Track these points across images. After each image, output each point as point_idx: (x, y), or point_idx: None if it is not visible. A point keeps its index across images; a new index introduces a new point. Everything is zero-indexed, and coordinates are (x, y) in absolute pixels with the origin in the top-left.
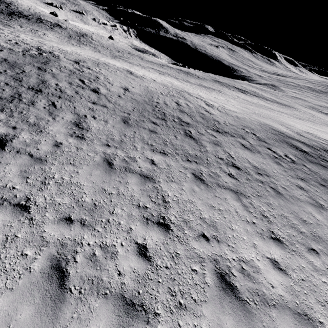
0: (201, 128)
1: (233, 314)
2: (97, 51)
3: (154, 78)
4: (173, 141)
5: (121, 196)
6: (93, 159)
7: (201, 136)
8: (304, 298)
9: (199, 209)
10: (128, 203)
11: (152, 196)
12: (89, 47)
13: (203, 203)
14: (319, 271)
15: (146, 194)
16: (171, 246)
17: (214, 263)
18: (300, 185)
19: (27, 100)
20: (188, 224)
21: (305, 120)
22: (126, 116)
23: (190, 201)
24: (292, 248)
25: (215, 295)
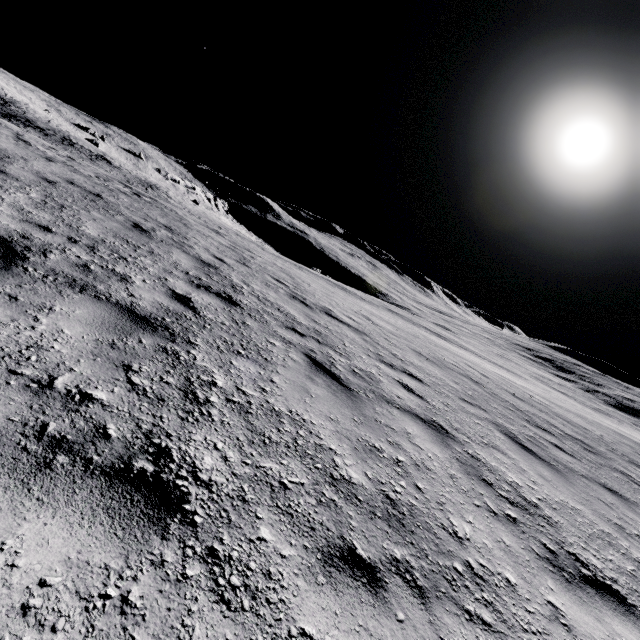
0: (619, 460)
1: None
2: None
3: None
4: None
5: None
6: None
7: None
8: None
9: None
10: None
11: None
12: None
13: None
14: None
15: None
16: None
17: None
18: None
19: (232, 334)
20: None
21: None
22: (490, 417)
23: None
24: None
25: None
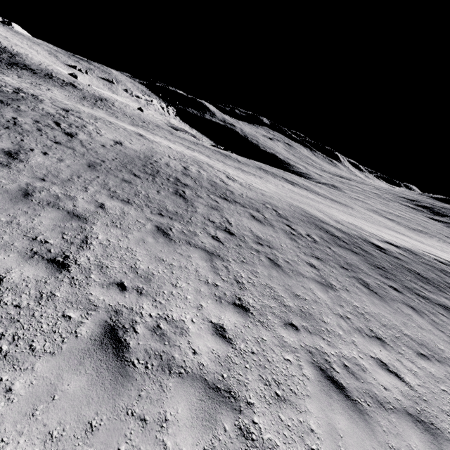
0: (202, 192)
1: (92, 375)
2: (113, 116)
3: (173, 147)
4: (152, 194)
5: (12, 225)
6: (3, 185)
7: (198, 198)
8: (239, 372)
9: (136, 258)
10: (18, 233)
11: (68, 233)
12: (106, 111)
13: (148, 254)
14: (287, 347)
15: (59, 230)
16: (50, 285)
17: (112, 314)
18: (312, 262)
19: None
20: (104, 269)
21: (359, 218)
22: (98, 162)
23: (129, 248)
24: (259, 319)
25: (79, 349)
